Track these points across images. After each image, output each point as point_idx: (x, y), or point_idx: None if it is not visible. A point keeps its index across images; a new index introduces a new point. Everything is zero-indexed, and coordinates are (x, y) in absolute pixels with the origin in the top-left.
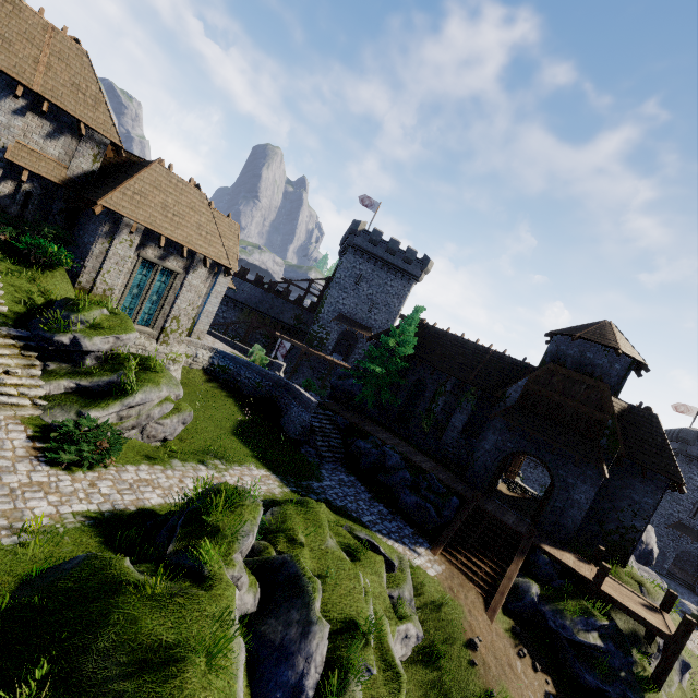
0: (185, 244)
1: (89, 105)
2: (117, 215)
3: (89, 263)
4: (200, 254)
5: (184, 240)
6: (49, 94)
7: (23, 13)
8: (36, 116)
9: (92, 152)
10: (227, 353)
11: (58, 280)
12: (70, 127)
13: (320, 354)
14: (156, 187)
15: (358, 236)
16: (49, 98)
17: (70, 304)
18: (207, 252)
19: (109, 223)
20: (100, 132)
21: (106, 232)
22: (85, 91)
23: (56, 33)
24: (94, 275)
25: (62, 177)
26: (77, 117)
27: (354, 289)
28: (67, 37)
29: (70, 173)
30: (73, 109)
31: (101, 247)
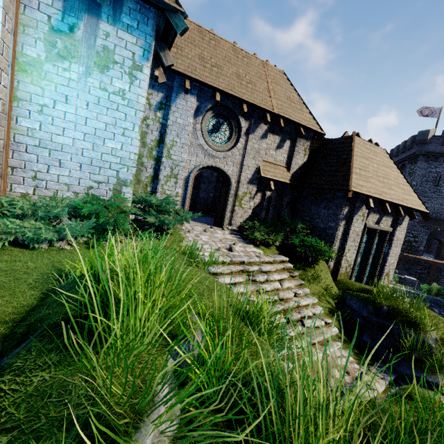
0: (400, 203)
1: (298, 109)
2: (351, 195)
3: (335, 246)
4: (403, 208)
5: (396, 199)
6: (280, 112)
7: (251, 61)
8: (270, 134)
9: (302, 147)
10: (408, 291)
11: (324, 272)
12: (288, 133)
13: (418, 258)
14: (363, 157)
15: (428, 143)
16: (282, 115)
17: (390, 313)
18: (410, 203)
19: (347, 204)
20: (311, 128)
21: (345, 214)
22: (292, 100)
23: (267, 66)
24: (337, 256)
25: (288, 176)
26: (298, 122)
27: (435, 191)
28: (272, 66)
29: (291, 171)
30: (294, 117)
31: (342, 228)
